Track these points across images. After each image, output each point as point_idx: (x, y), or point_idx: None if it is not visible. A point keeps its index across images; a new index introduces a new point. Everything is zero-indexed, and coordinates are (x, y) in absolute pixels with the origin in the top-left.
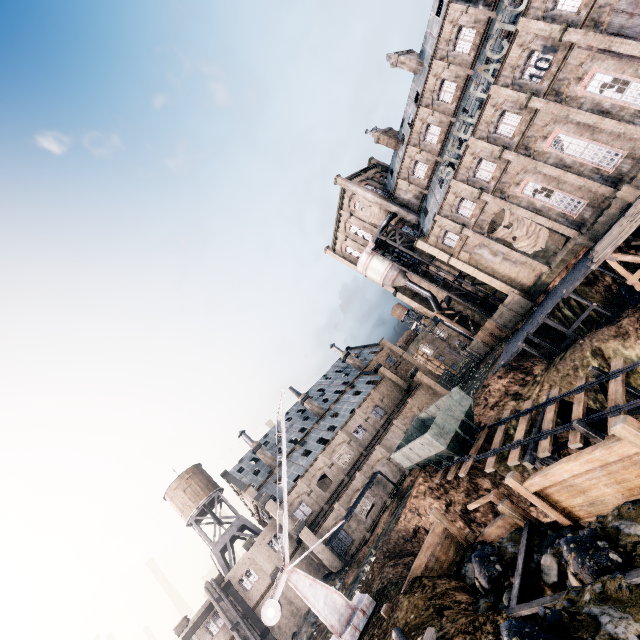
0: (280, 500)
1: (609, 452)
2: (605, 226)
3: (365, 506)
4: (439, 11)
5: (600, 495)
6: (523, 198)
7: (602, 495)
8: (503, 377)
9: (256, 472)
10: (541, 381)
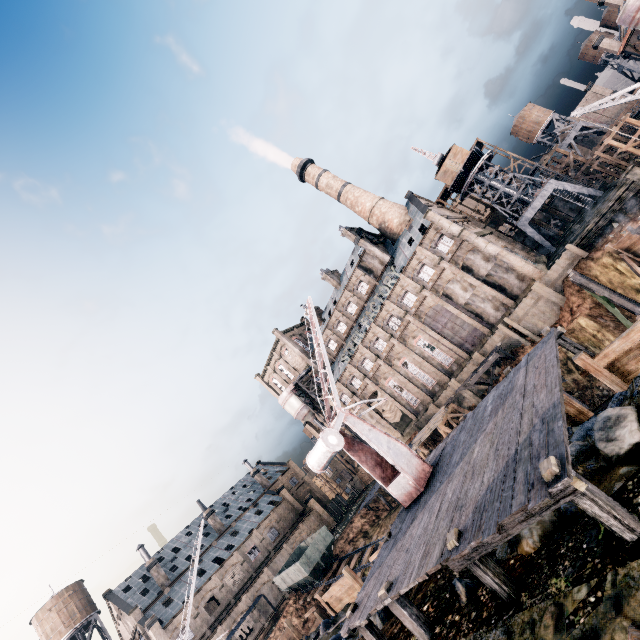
0: (166, 623)
1: (343, 581)
2: (425, 421)
3: (245, 631)
4: (352, 264)
5: (345, 602)
6: (388, 388)
7: (346, 602)
8: (363, 516)
9: (141, 592)
10: (381, 524)
